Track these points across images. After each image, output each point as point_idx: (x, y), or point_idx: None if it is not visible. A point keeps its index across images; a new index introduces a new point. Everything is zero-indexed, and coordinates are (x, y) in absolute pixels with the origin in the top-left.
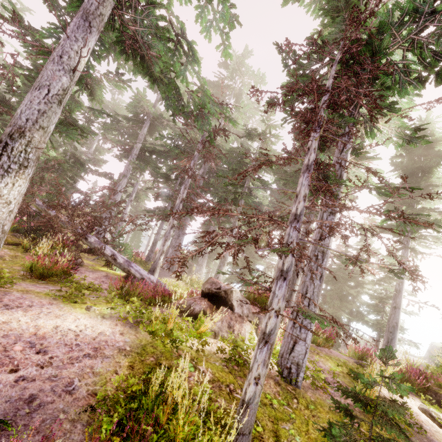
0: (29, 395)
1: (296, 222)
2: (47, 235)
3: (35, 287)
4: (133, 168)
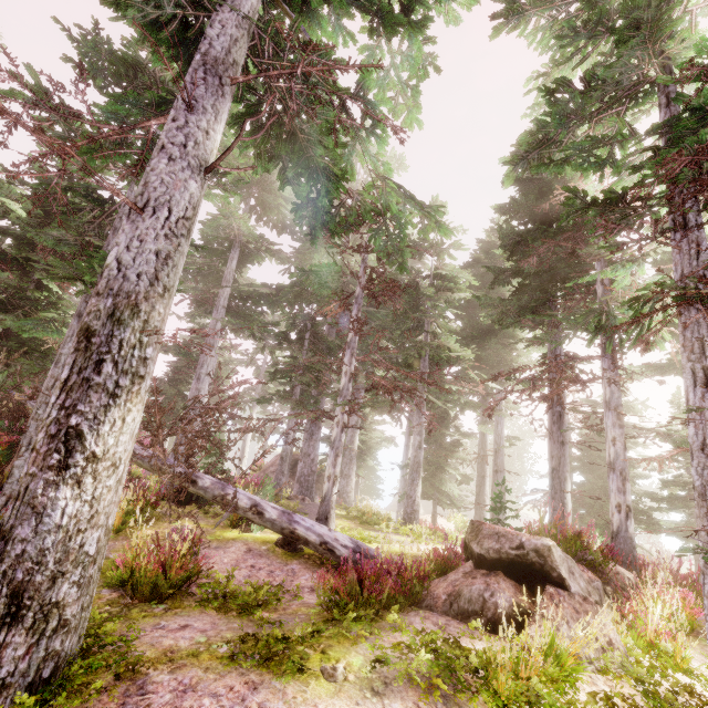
0: None
1: None
2: None
3: (168, 636)
4: (231, 332)
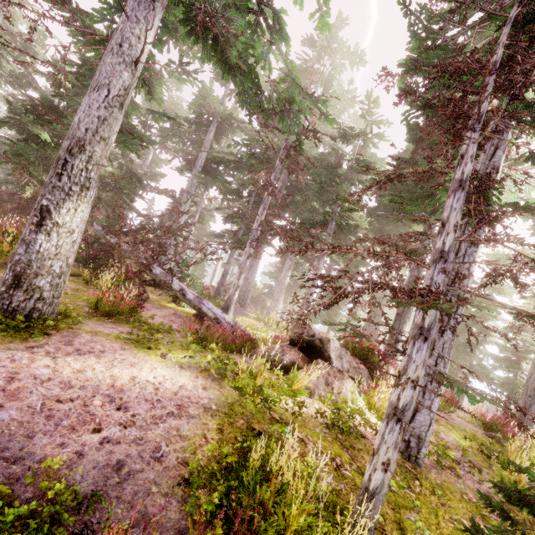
0: (116, 461)
1: (443, 261)
2: (107, 265)
3: (103, 328)
4: (199, 184)
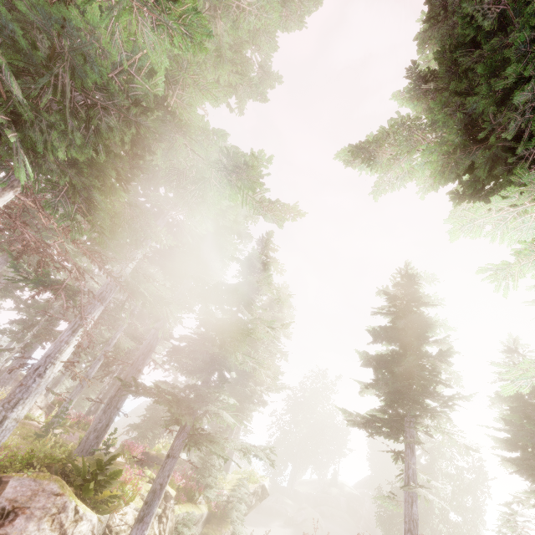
0: None
1: None
2: None
3: None
4: None
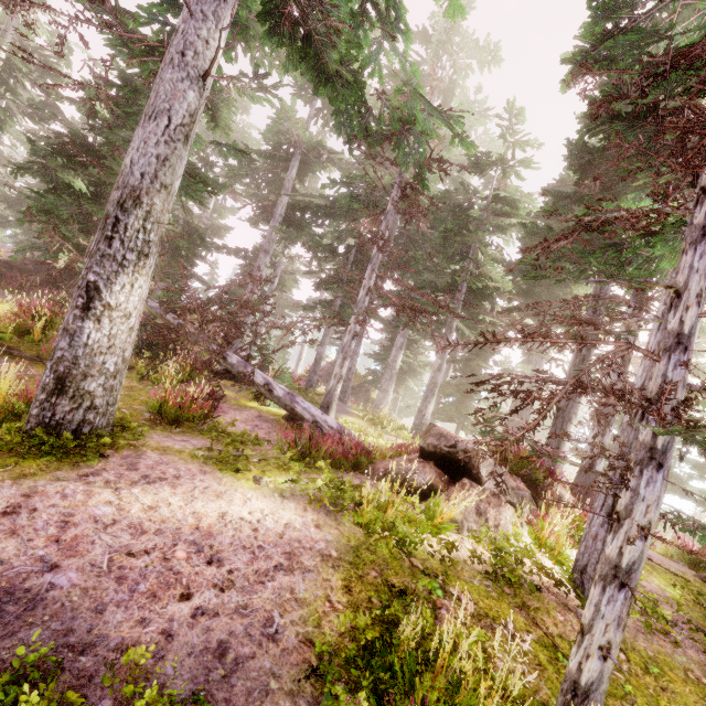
0: (217, 642)
1: (682, 349)
2: (166, 353)
3: (172, 441)
4: (280, 240)
